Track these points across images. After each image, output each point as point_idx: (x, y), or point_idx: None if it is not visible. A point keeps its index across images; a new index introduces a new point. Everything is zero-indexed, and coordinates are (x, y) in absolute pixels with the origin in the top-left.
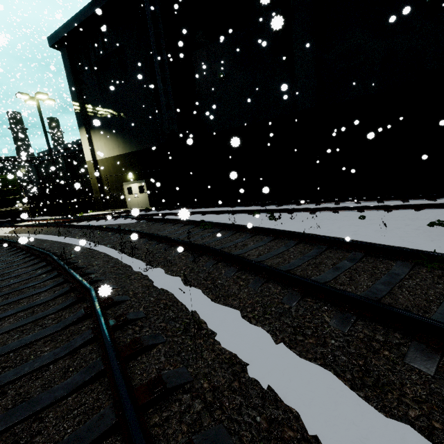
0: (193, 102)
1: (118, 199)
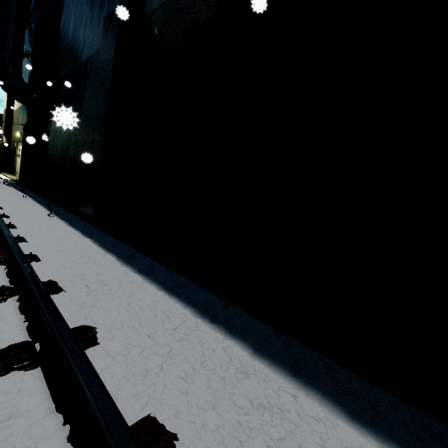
0: (59, 30)
1: (13, 162)
